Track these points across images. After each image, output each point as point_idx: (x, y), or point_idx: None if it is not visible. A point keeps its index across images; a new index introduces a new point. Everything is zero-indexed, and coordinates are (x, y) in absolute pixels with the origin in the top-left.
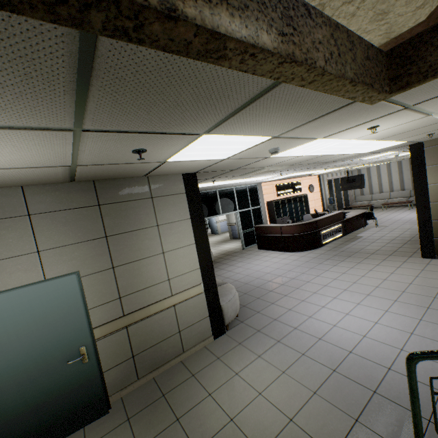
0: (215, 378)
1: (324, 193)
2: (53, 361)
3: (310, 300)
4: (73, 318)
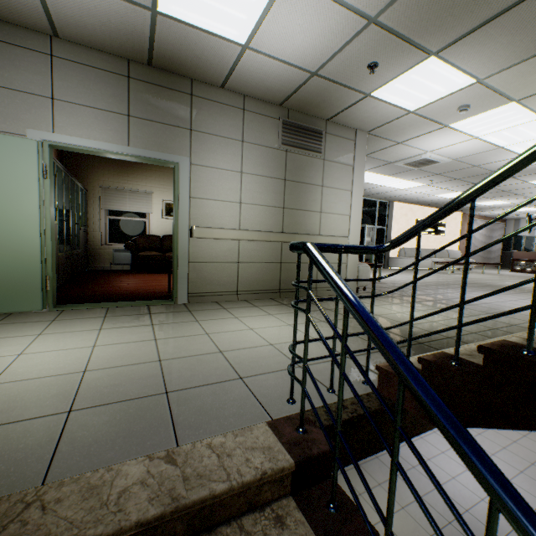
0: None
1: None
2: None
3: (429, 440)
4: None
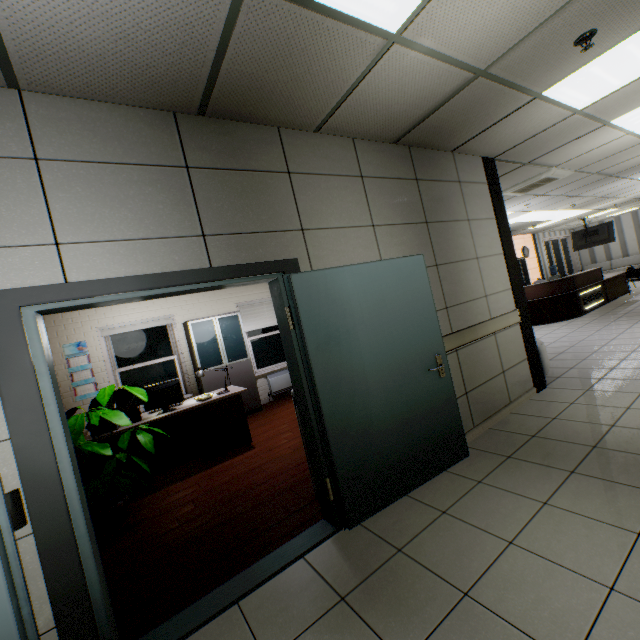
0: (596, 415)
1: (541, 260)
2: (412, 366)
3: None
4: (425, 314)
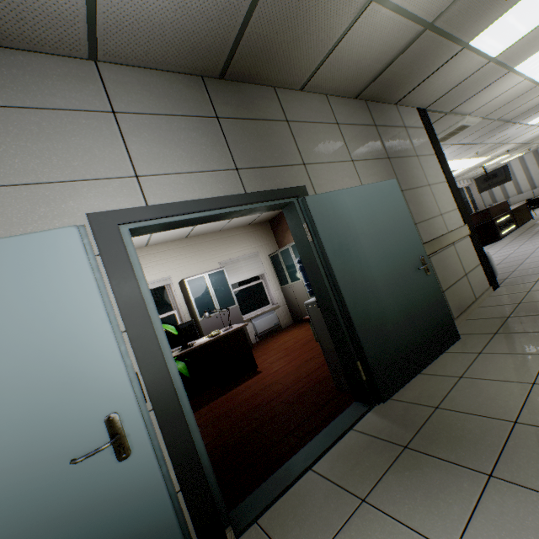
0: None
1: None
2: (404, 267)
3: None
4: (406, 225)
